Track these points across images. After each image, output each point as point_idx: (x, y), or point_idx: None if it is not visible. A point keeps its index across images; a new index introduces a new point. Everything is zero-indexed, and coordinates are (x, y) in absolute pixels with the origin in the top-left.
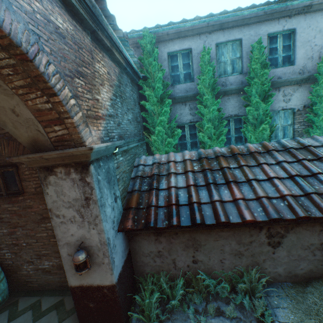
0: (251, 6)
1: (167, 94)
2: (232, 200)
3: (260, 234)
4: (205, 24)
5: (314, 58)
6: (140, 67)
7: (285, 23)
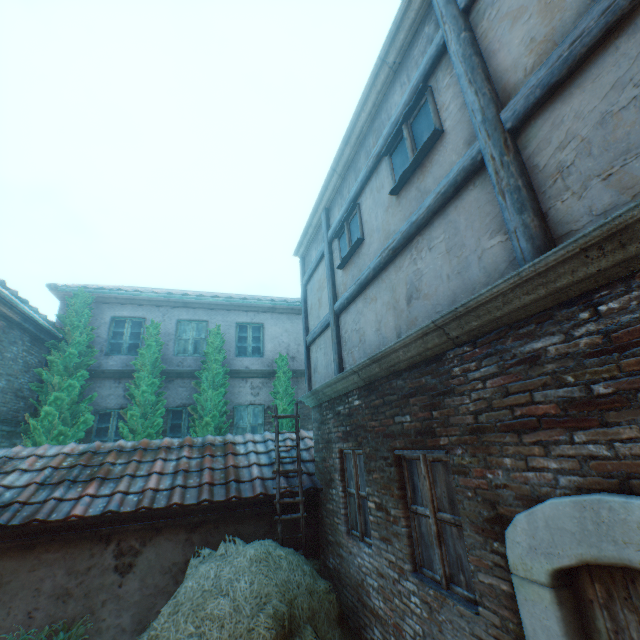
0: (216, 295)
1: (88, 363)
2: (78, 497)
3: (106, 553)
4: (166, 299)
5: (283, 353)
6: (55, 325)
7: (254, 316)
